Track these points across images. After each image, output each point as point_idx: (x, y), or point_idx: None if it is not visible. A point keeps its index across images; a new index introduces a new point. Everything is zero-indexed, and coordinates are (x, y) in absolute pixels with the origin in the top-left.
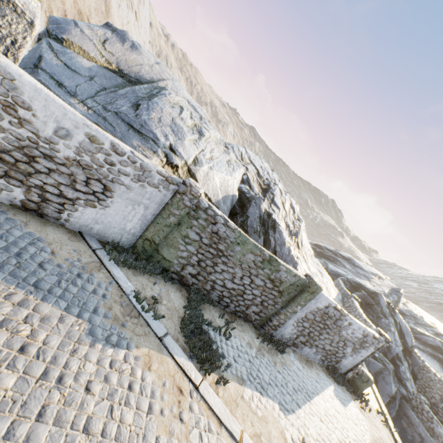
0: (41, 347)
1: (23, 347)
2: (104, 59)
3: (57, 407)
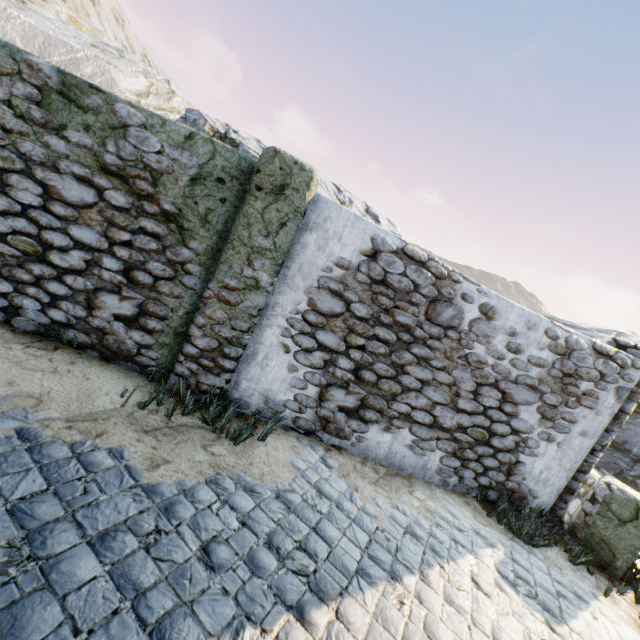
0: None
1: None
2: None
3: None
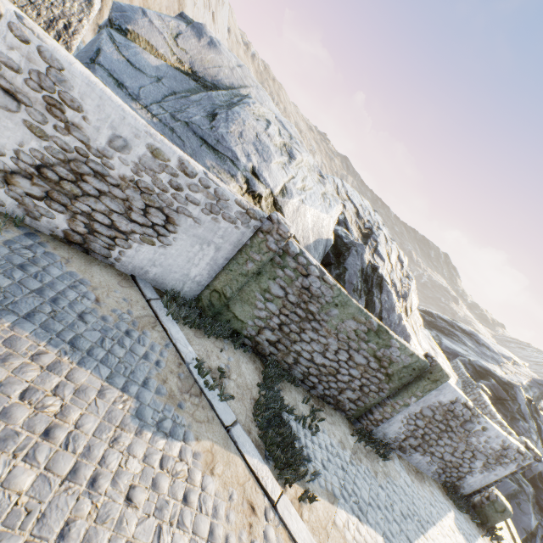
0: (71, 431)
1: (48, 430)
2: (176, 57)
3: (85, 524)
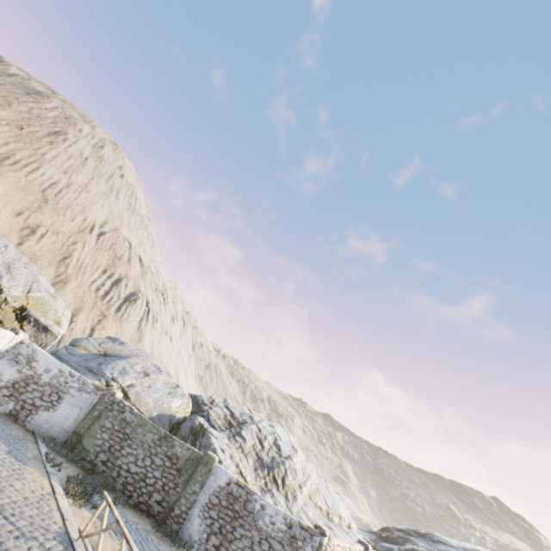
0: None
1: None
2: (98, 350)
3: None
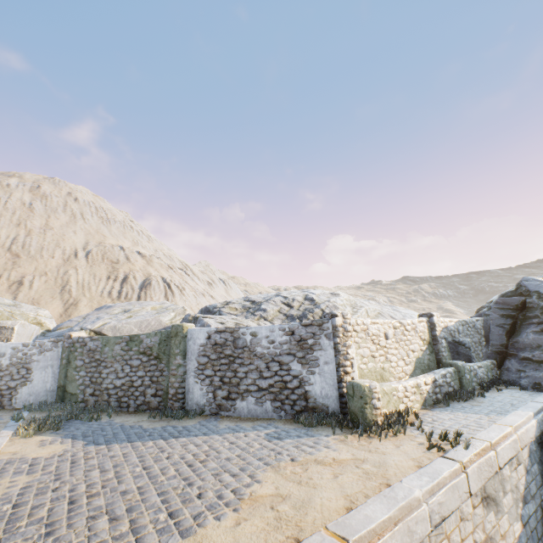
0: None
1: None
2: None
3: None
